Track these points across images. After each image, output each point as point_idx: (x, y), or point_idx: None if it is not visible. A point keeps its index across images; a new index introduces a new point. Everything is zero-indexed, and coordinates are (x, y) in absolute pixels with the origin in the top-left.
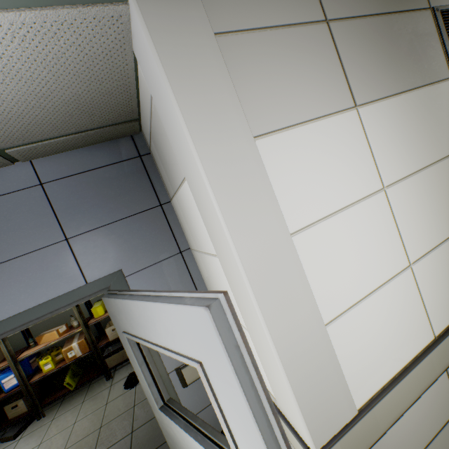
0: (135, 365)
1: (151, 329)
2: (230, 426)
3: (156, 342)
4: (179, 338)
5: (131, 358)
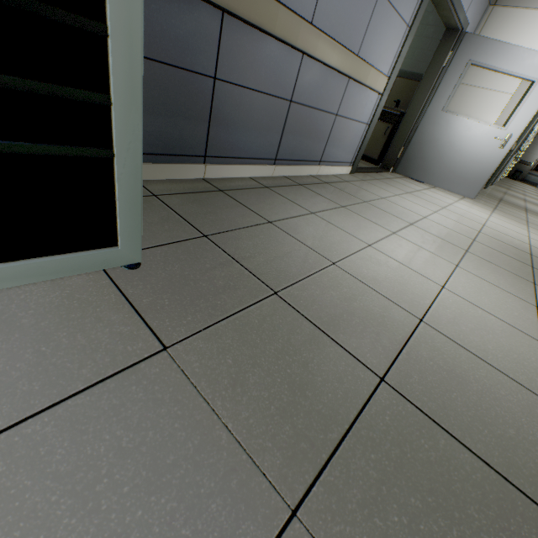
0: (446, 84)
1: (515, 63)
2: (523, 105)
3: (508, 70)
4: (536, 70)
5: (447, 79)
